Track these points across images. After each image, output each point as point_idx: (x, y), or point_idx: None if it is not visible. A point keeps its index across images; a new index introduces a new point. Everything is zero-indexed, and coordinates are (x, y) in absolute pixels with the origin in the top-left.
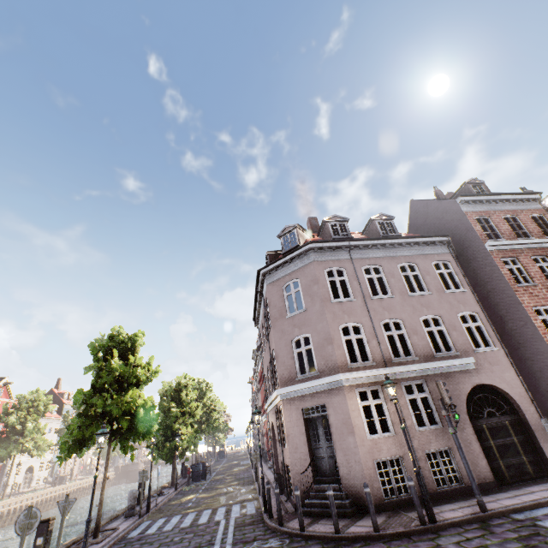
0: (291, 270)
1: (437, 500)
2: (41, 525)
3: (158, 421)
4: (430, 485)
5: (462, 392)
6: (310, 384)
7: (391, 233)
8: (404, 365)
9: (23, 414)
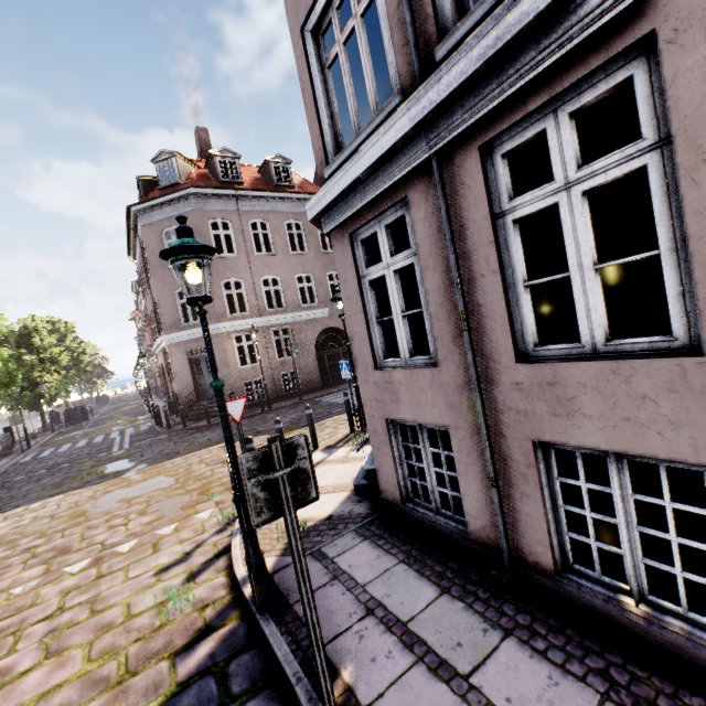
0: (171, 214)
1: (283, 400)
2: None
3: None
4: (280, 392)
5: (315, 333)
6: (193, 331)
7: (286, 181)
8: (276, 315)
9: None
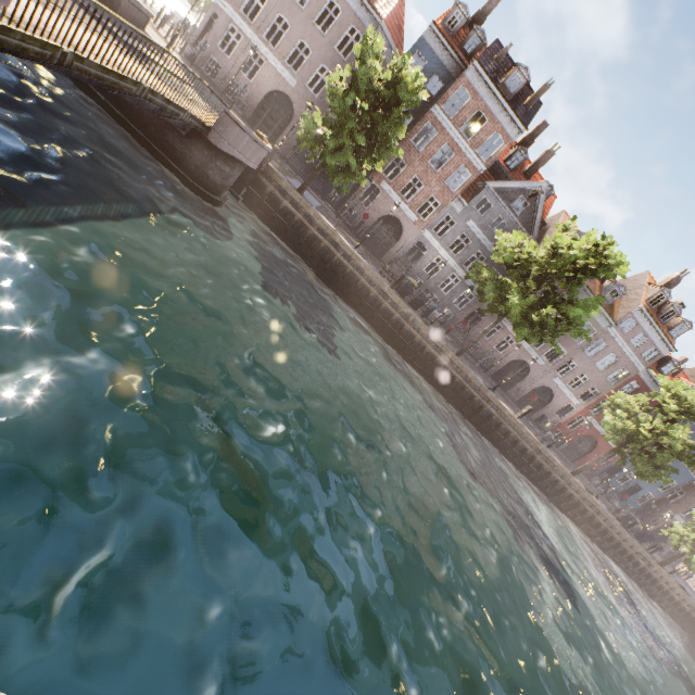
0: None
1: None
2: None
3: None
4: None
5: None
6: None
7: None
8: None
9: None
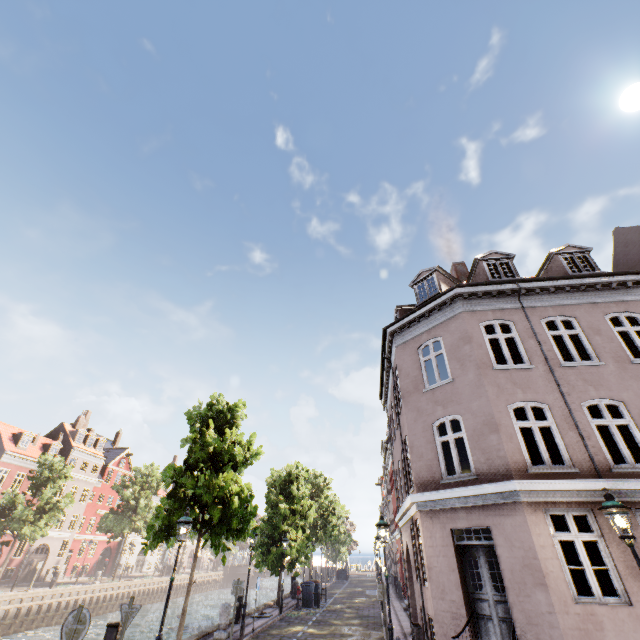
0: (429, 325)
1: None
2: (110, 629)
3: (265, 518)
4: None
5: None
6: (463, 491)
7: (588, 271)
8: (636, 478)
9: (137, 489)
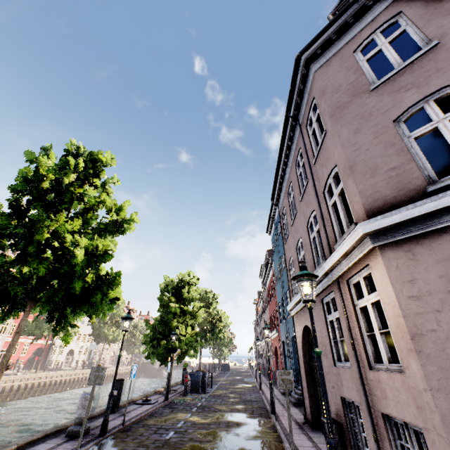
0: (375, 12)
1: None
2: None
3: (158, 318)
4: None
5: None
6: None
7: None
8: None
9: None
